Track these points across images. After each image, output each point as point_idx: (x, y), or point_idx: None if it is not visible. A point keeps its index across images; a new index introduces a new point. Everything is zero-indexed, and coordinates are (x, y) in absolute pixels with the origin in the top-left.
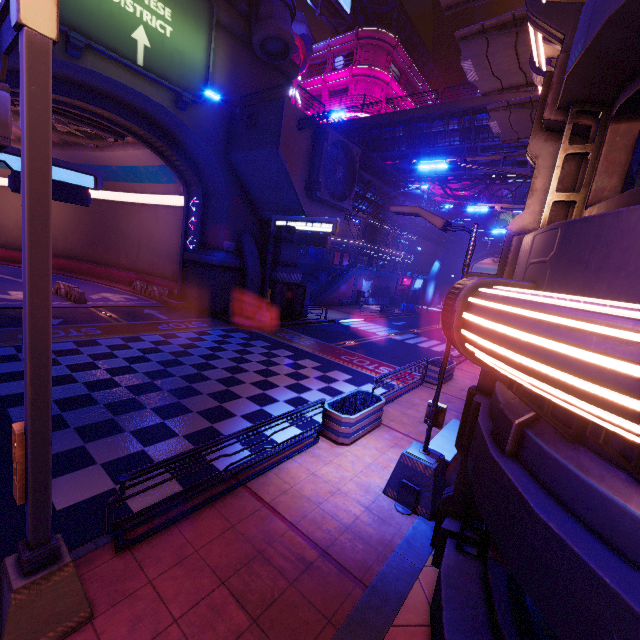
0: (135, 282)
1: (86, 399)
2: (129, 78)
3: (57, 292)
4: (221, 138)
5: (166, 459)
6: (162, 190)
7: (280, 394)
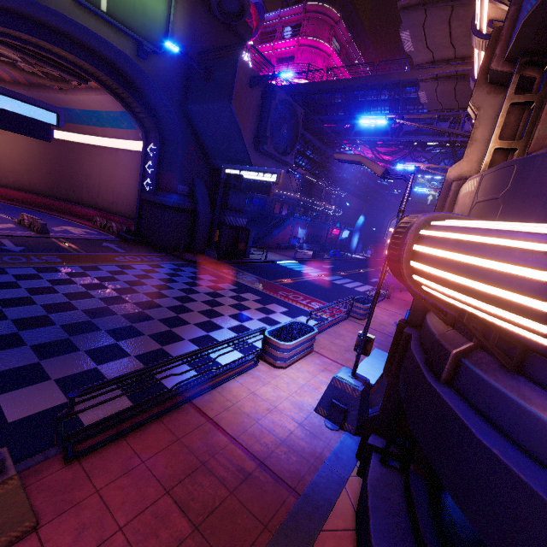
0: (95, 218)
1: (43, 320)
2: (92, 22)
3: (21, 223)
4: (179, 89)
5: (116, 377)
6: (122, 135)
7: (224, 322)
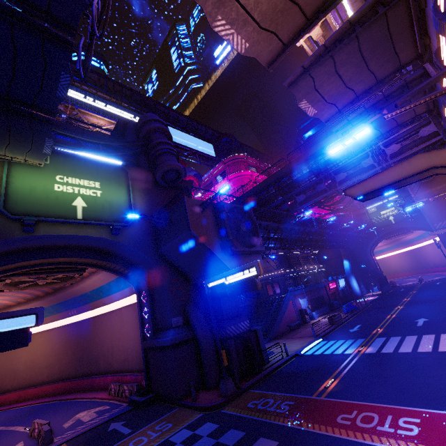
0: (110, 386)
1: None
2: (74, 230)
3: (32, 434)
4: (150, 241)
5: None
6: (122, 295)
7: None
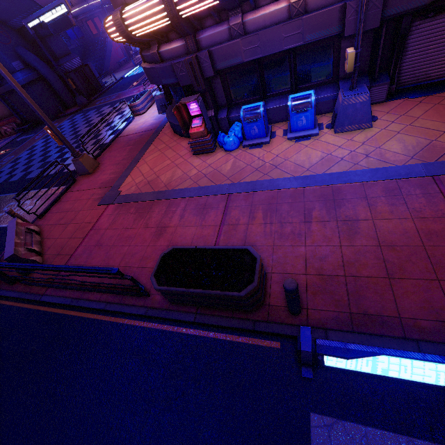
0: None
1: (46, 163)
2: None
3: None
4: None
5: (86, 132)
6: None
7: (114, 119)
